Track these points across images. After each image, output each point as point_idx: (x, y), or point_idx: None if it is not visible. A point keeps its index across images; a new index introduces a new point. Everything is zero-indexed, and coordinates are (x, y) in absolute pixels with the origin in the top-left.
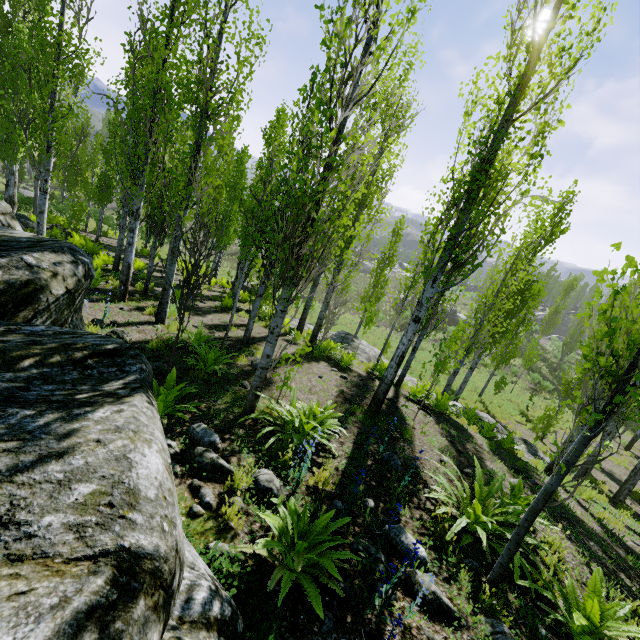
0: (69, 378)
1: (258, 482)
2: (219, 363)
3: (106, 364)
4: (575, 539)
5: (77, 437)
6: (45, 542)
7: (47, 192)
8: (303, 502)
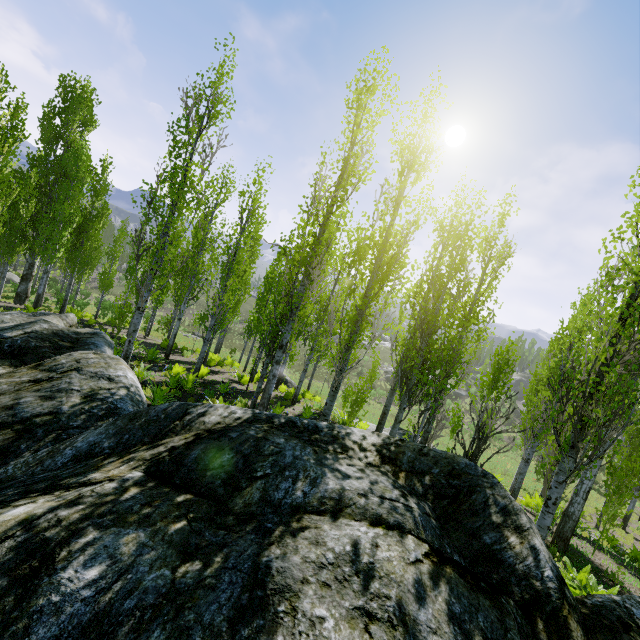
0: None
1: None
2: None
3: None
4: None
5: None
6: None
7: (144, 311)
8: None
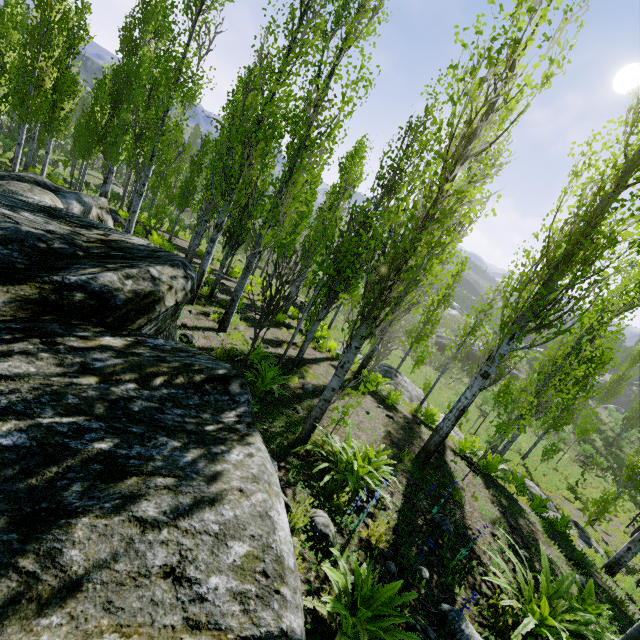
0: (192, 403)
1: (315, 524)
2: (276, 383)
3: (220, 391)
4: None
5: (222, 482)
6: (215, 609)
7: (142, 195)
8: (359, 557)
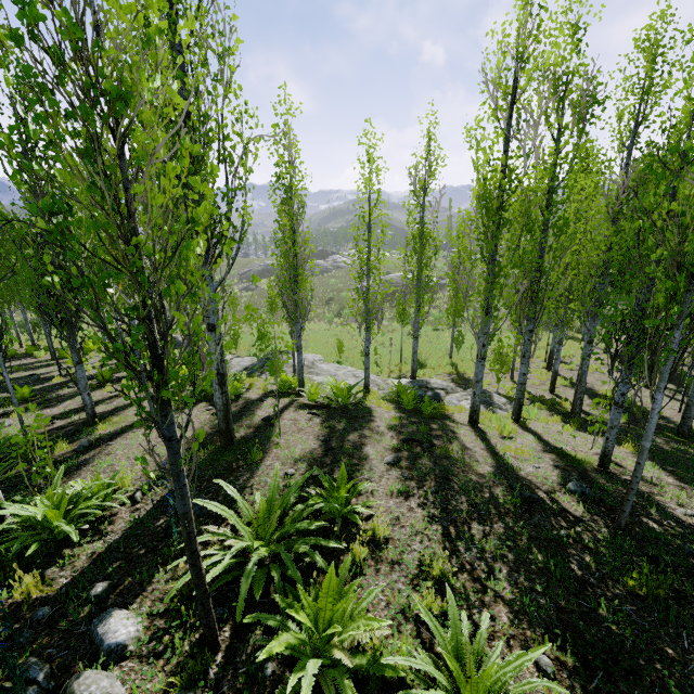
0: None
1: None
2: None
3: None
4: (433, 502)
5: None
6: None
7: None
8: None
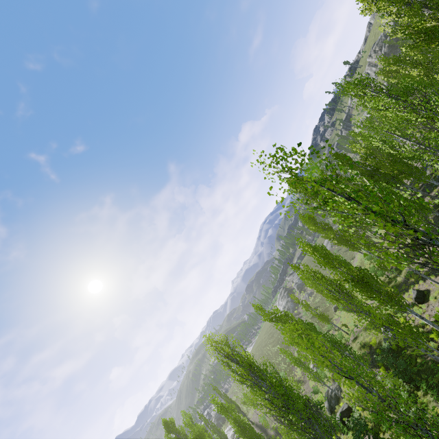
0: None
1: None
2: None
3: None
4: None
5: None
6: None
7: None
8: None
